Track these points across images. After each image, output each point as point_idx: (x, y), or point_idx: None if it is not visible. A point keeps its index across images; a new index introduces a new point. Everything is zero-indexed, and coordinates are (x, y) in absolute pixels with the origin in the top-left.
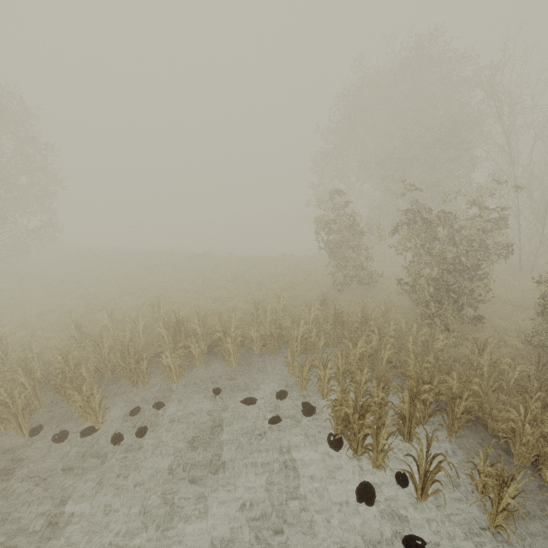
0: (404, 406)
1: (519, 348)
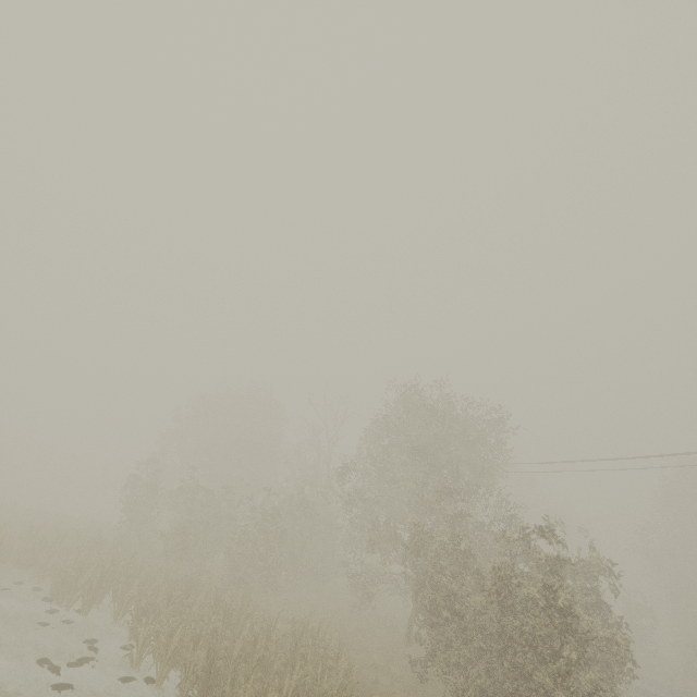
0: (105, 571)
1: (213, 584)
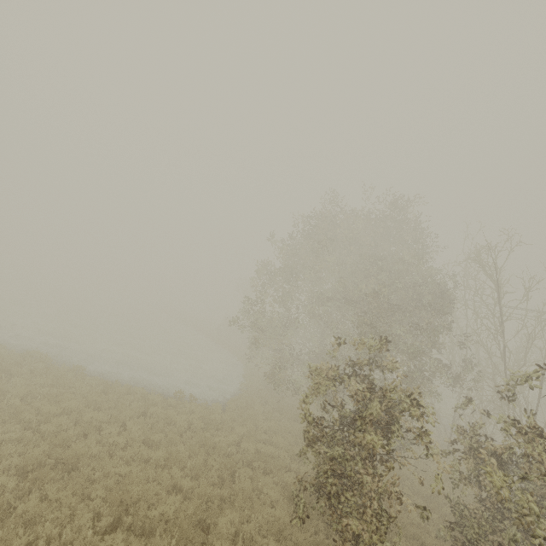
0: None
1: None
